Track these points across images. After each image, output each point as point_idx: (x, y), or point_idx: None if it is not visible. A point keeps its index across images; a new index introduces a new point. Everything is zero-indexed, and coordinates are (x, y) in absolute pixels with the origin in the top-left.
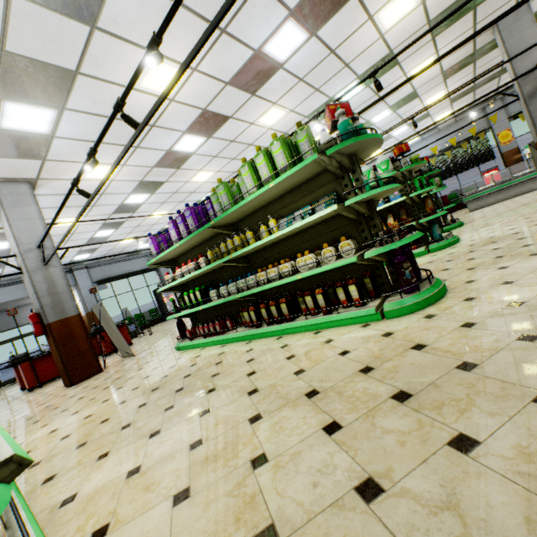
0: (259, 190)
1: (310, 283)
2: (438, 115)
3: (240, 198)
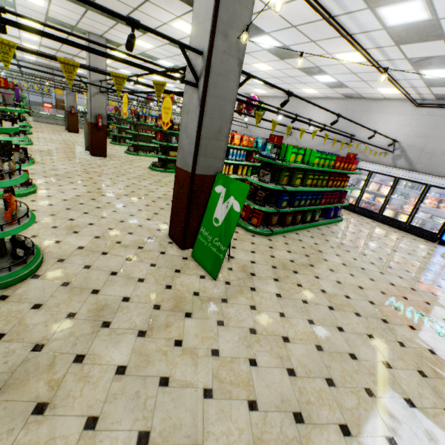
0: None
1: None
2: (28, 56)
3: None
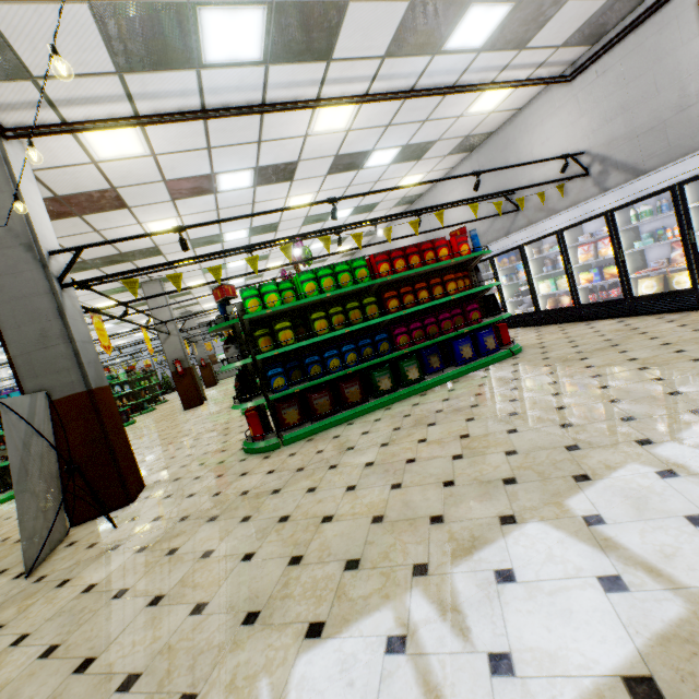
0: None
1: None
2: None
3: None
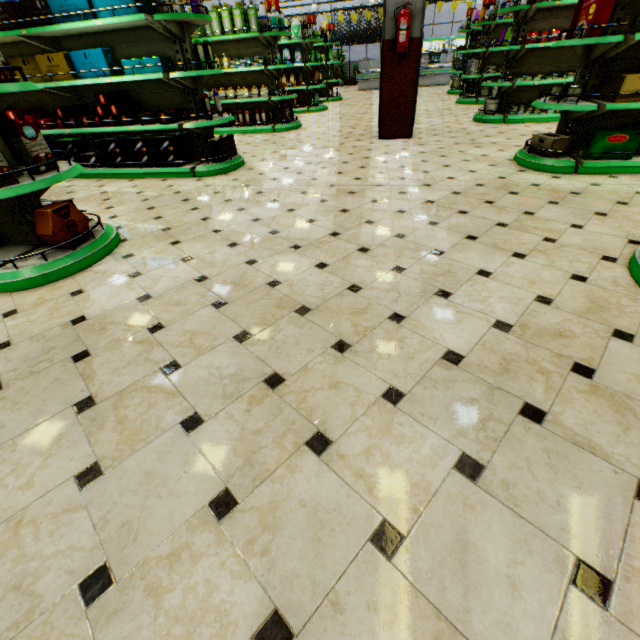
0: (223, 37)
1: (240, 108)
2: None
3: (202, 29)
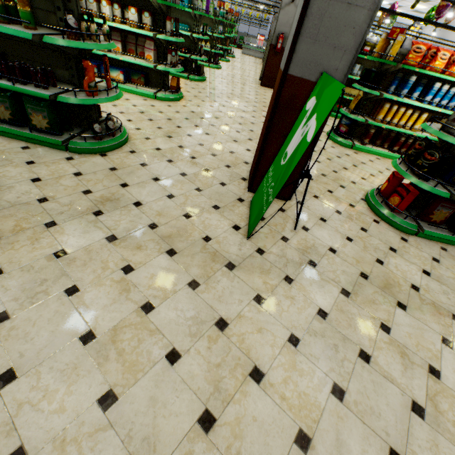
0: None
1: None
2: None
3: None
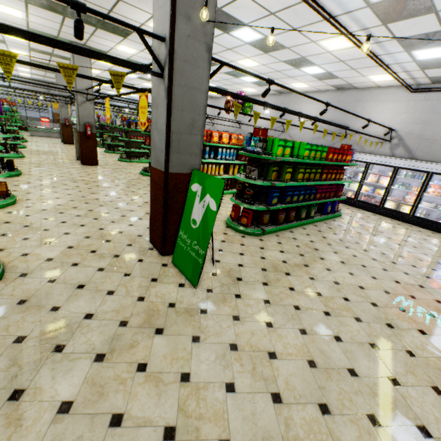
0: None
1: None
2: (23, 73)
3: None
